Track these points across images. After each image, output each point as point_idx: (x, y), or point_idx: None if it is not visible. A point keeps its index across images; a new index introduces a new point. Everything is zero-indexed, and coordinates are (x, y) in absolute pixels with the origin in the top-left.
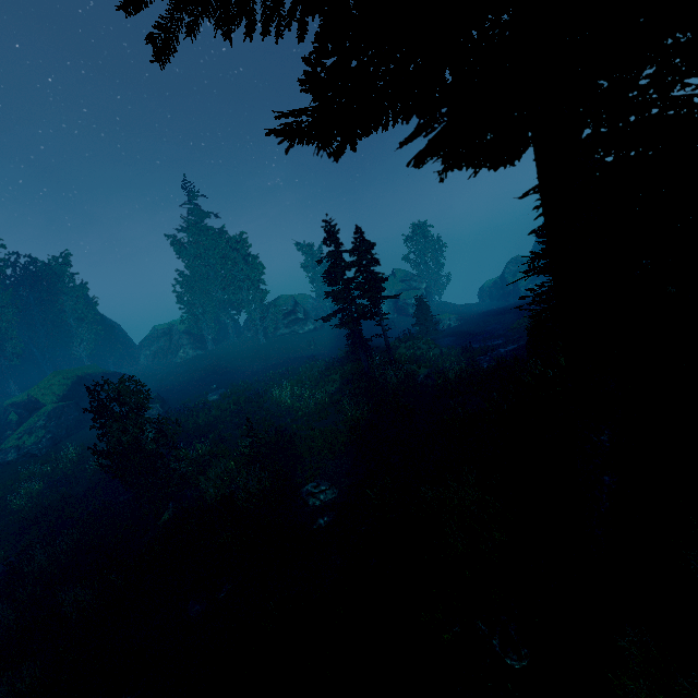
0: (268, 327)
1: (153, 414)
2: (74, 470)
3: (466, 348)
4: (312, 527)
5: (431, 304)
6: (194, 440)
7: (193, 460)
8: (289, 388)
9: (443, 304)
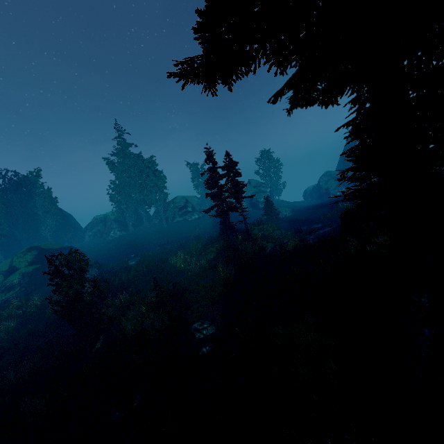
0: (169, 217)
1: (92, 274)
2: (38, 312)
3: (297, 230)
4: (198, 353)
5: (273, 202)
6: (119, 291)
7: (117, 306)
8: (182, 257)
9: (281, 202)
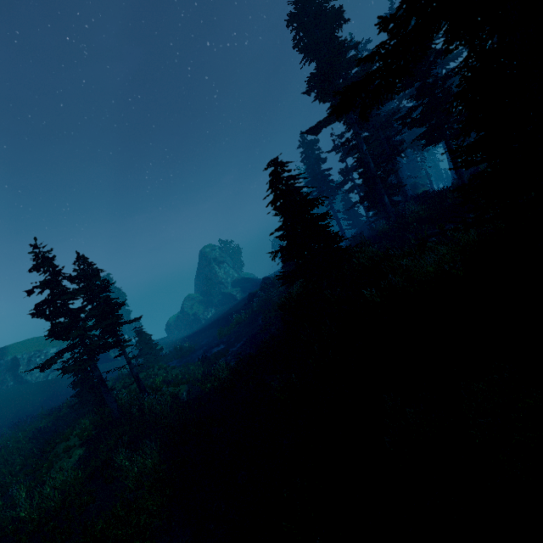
0: None
1: None
2: None
3: (203, 358)
4: None
5: None
6: None
7: None
8: None
9: None
